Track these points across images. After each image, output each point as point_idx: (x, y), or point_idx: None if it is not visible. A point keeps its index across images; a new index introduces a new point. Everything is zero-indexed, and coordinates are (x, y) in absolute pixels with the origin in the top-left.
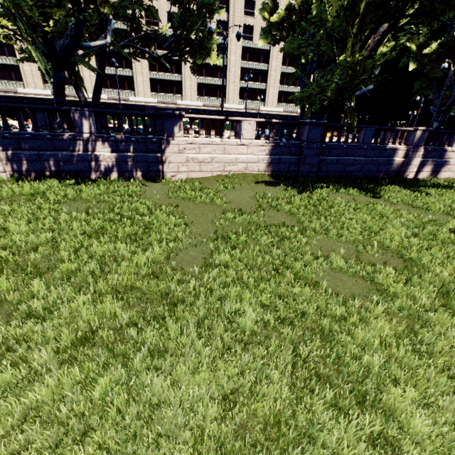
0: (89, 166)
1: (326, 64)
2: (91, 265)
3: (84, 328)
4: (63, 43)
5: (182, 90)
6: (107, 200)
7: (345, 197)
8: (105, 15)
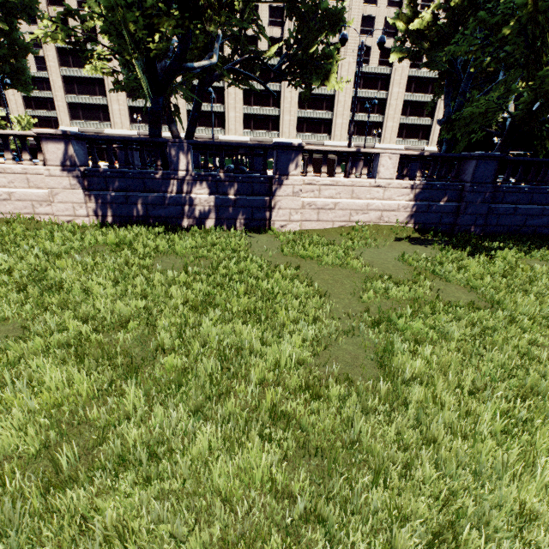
0: (181, 211)
1: (484, 81)
2: (209, 363)
3: (221, 515)
4: (165, 65)
5: (279, 126)
6: (206, 255)
7: (545, 264)
8: (210, 34)
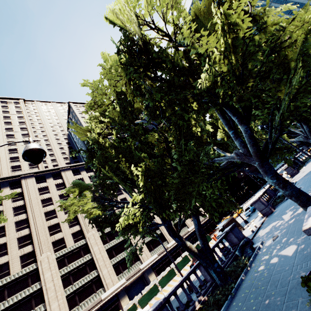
0: None
1: None
2: None
3: None
4: (239, 151)
5: (137, 256)
6: None
7: None
8: None
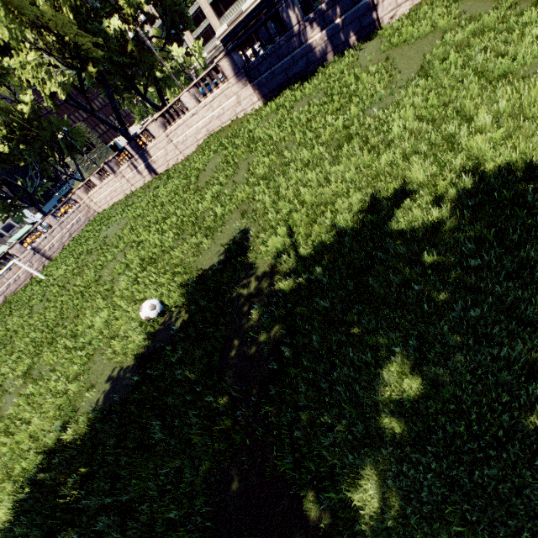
0: (307, 61)
1: None
2: (309, 135)
3: (306, 162)
4: None
5: None
6: (324, 87)
7: None
8: None
